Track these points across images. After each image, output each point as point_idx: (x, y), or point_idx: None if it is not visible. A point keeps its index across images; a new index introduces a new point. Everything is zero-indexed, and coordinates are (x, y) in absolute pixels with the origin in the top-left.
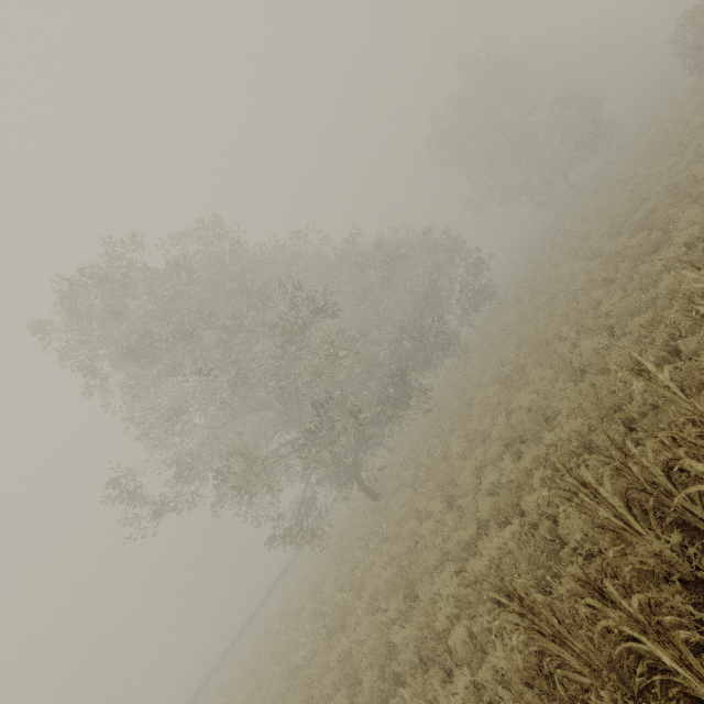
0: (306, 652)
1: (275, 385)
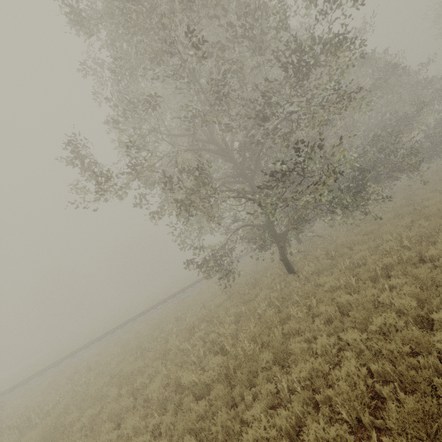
0: (196, 379)
1: (245, 133)
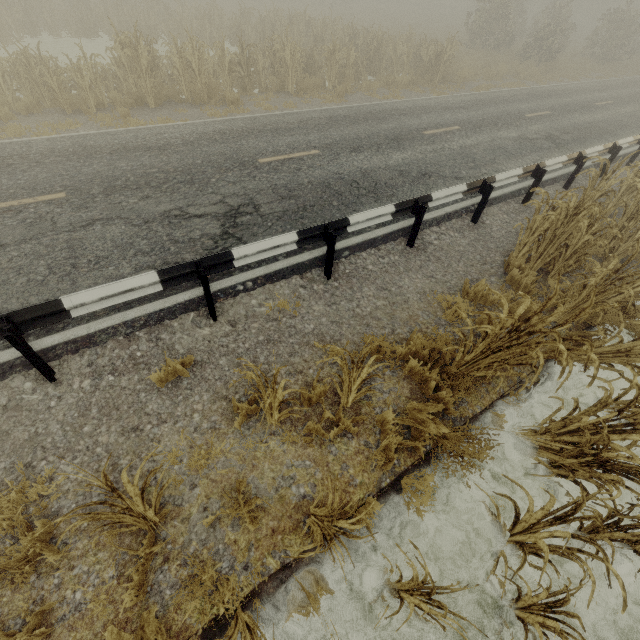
0: None
1: None
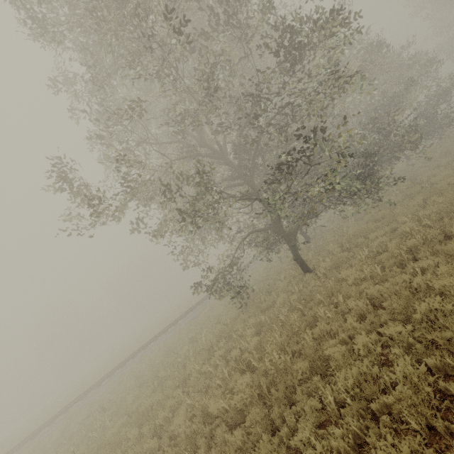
0: (226, 404)
1: (238, 131)
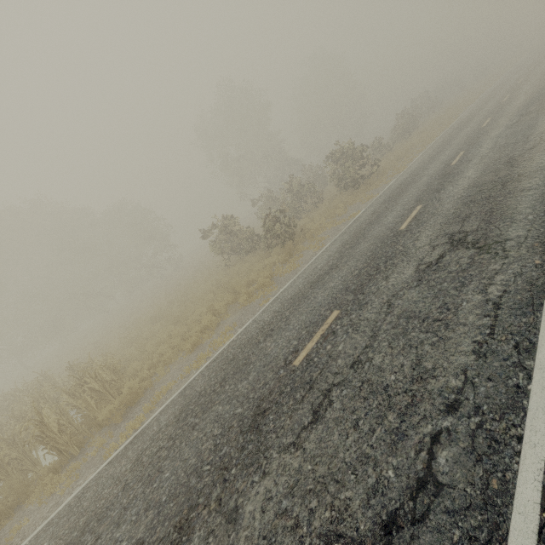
0: None
1: None
